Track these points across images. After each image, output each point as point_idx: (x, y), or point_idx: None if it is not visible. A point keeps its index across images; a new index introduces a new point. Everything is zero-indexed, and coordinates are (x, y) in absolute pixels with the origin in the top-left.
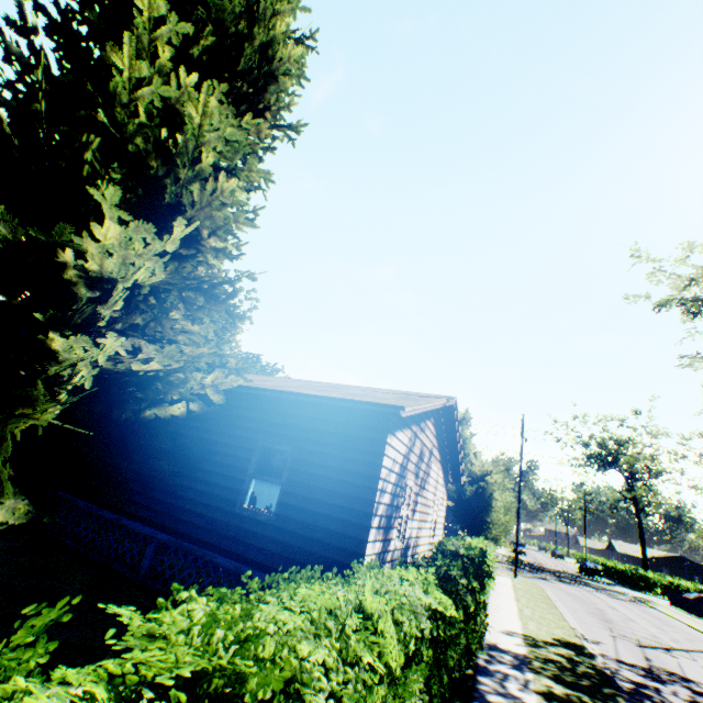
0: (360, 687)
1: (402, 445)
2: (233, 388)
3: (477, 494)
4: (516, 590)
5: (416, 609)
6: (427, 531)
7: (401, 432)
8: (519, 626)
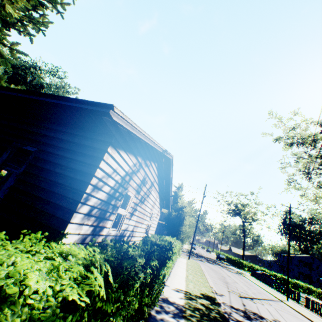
0: None
1: (126, 164)
2: None
3: (177, 217)
4: (188, 265)
5: (2, 303)
6: (143, 229)
7: (126, 154)
8: (184, 286)
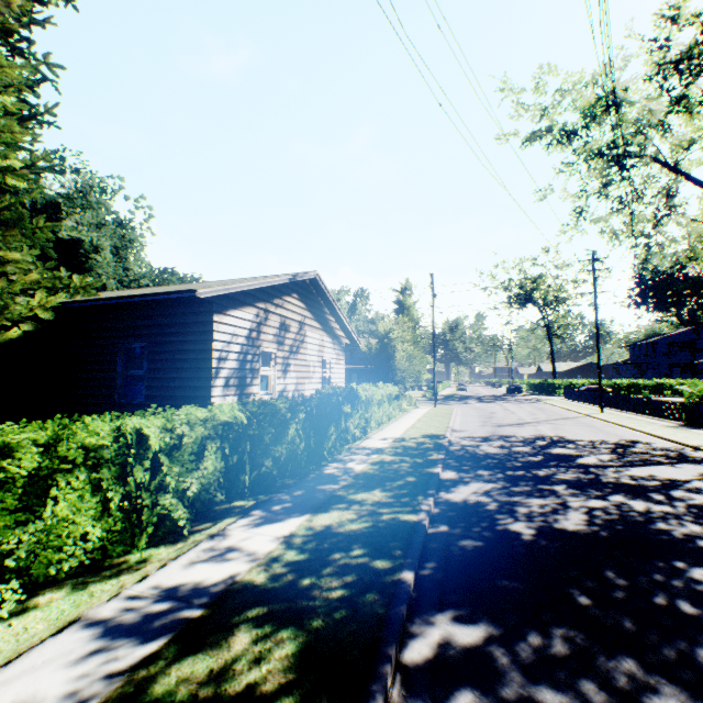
0: (80, 451)
1: (245, 322)
2: (69, 305)
3: (384, 351)
4: (426, 414)
5: (193, 421)
6: (317, 385)
7: (238, 311)
8: (399, 434)
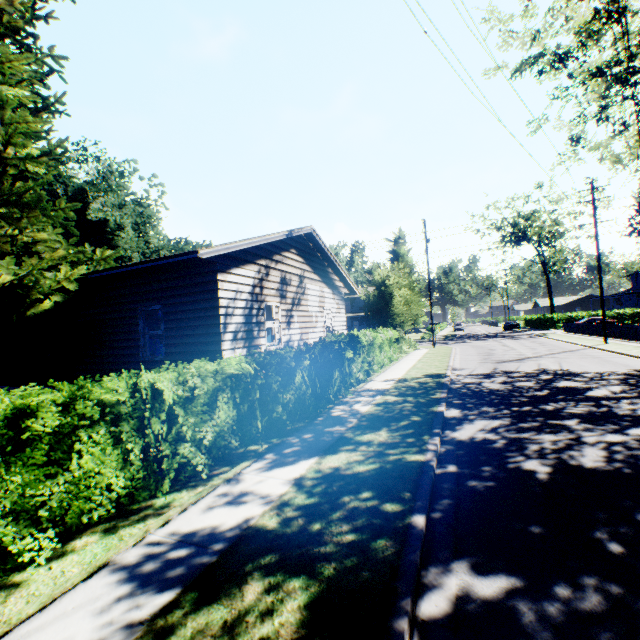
0: (96, 409)
1: (247, 279)
2: (91, 276)
3: (382, 298)
4: (425, 355)
5: (203, 374)
6: (320, 334)
7: (240, 269)
8: (401, 375)
